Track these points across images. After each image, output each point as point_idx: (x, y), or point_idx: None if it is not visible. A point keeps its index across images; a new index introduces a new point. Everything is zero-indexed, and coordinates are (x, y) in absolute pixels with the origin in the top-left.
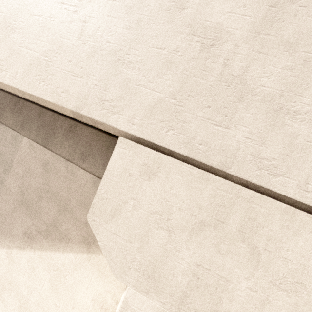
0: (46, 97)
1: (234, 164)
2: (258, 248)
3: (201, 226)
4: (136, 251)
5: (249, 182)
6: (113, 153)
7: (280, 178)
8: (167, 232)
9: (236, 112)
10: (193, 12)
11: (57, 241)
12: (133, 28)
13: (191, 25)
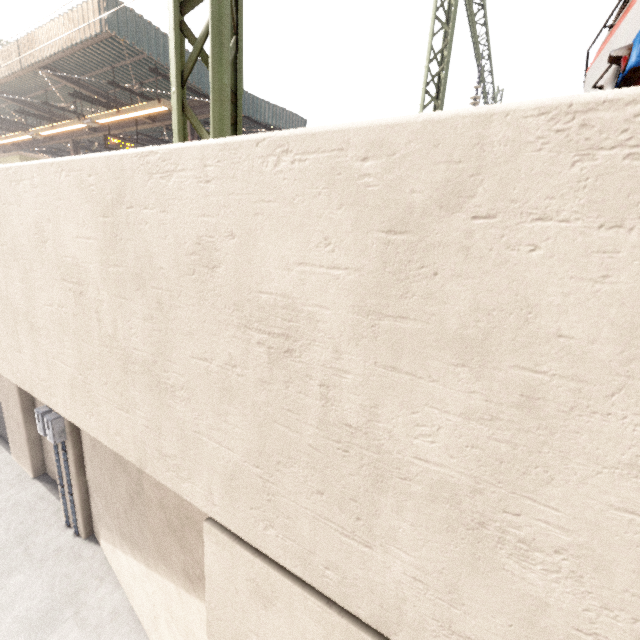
0: (103, 440)
1: (401, 628)
2: None
3: None
4: None
5: None
6: (205, 549)
7: None
8: None
9: (376, 515)
10: (232, 273)
11: None
12: (155, 319)
13: (237, 305)
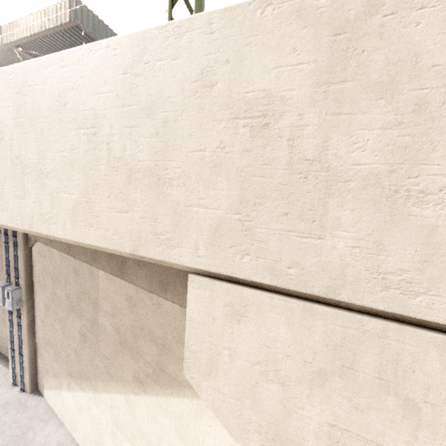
0: (99, 244)
1: (344, 287)
2: (414, 401)
3: (321, 376)
4: (249, 411)
5: (375, 309)
6: (188, 296)
7: (422, 298)
8: (280, 386)
9: (326, 213)
10: (226, 86)
11: (168, 385)
12: (161, 134)
13: (229, 105)
